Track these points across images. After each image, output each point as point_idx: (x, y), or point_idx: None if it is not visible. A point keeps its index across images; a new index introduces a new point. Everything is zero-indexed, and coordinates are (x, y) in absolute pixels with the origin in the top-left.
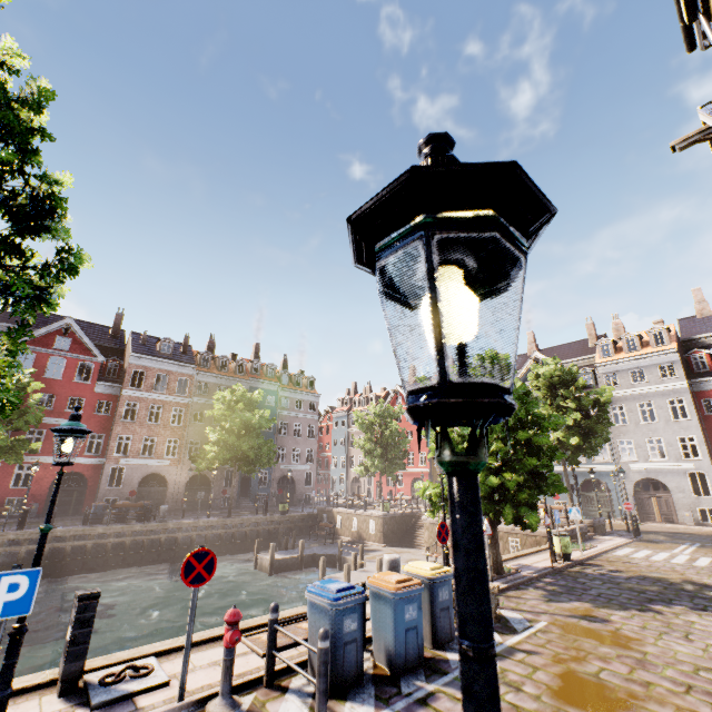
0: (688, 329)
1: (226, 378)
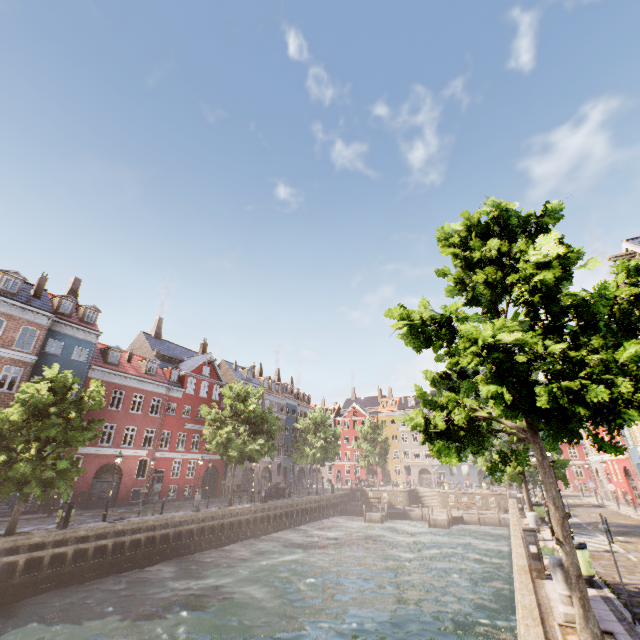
0: None
1: (277, 397)
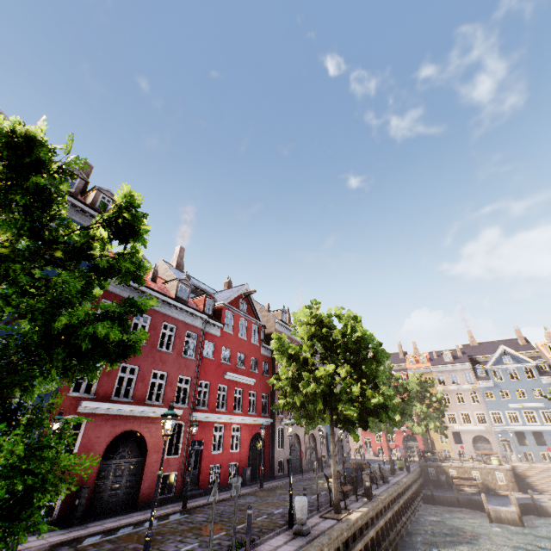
0: None
1: None
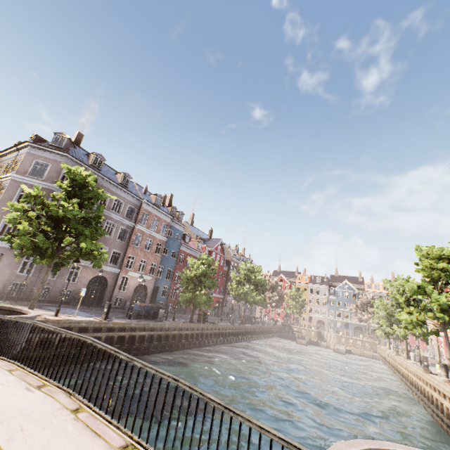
0: None
1: None
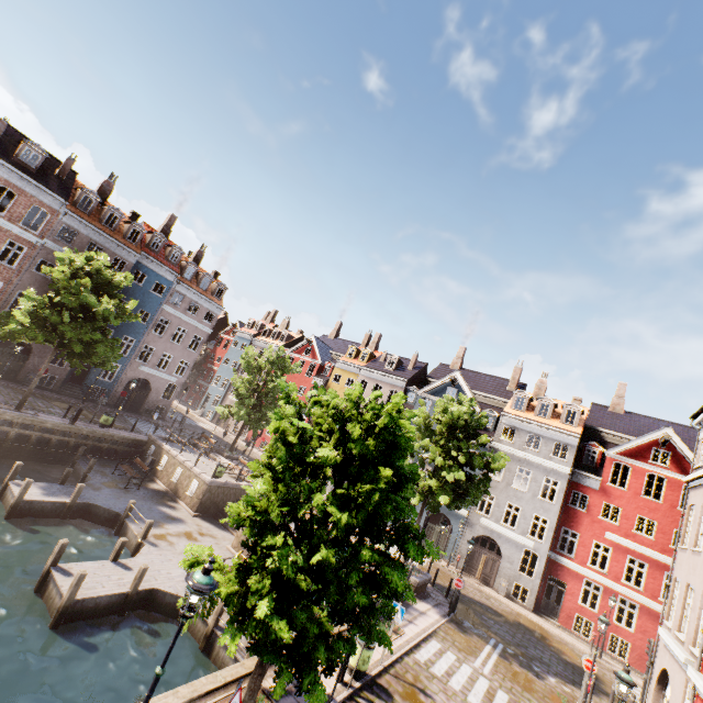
0: (596, 417)
1: (107, 237)
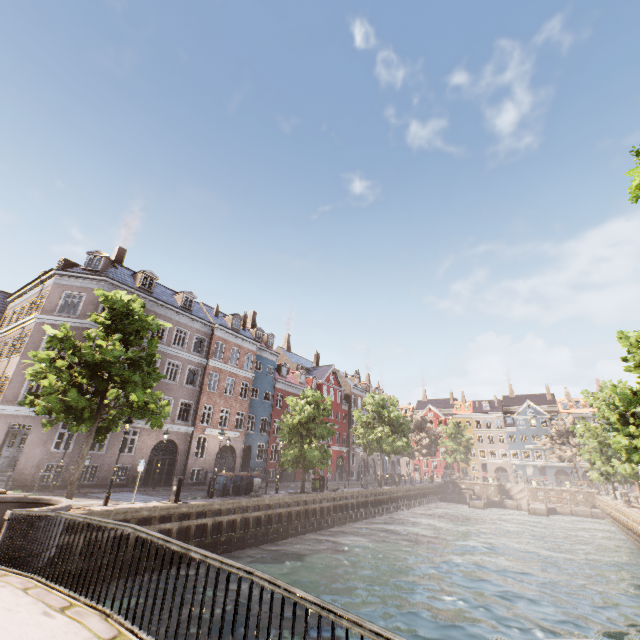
0: None
1: None
